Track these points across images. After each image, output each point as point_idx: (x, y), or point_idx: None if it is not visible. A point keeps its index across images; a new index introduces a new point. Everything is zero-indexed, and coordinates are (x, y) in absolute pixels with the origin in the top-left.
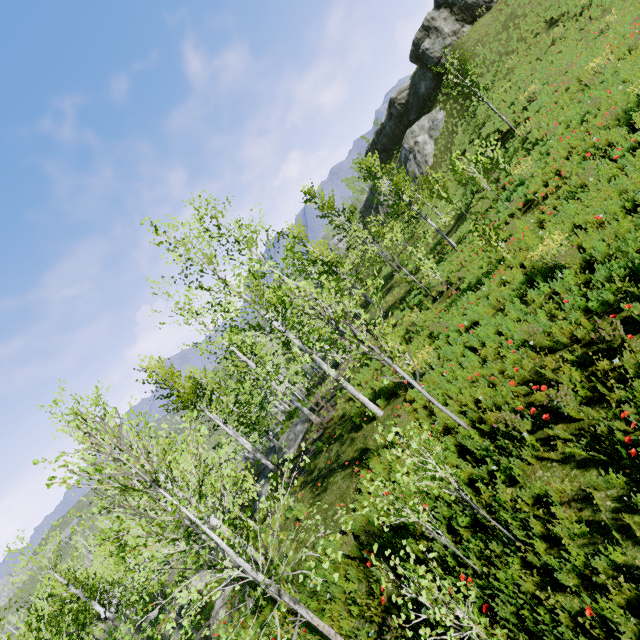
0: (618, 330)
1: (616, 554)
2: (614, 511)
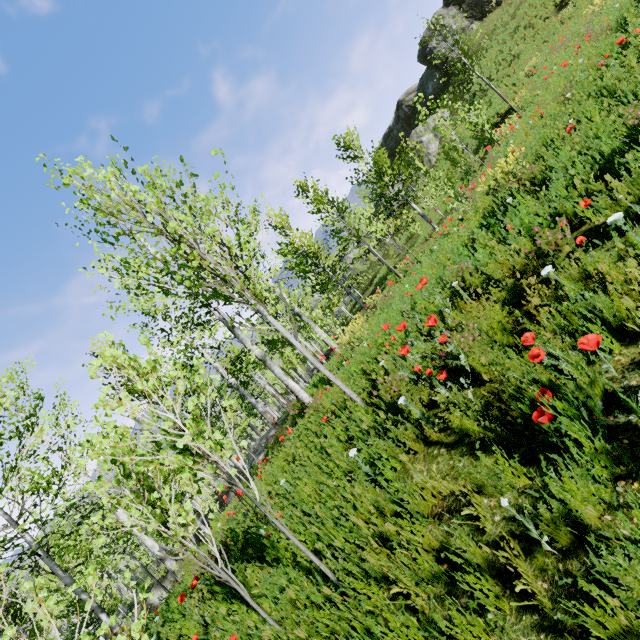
0: (564, 235)
1: (477, 633)
2: (503, 535)
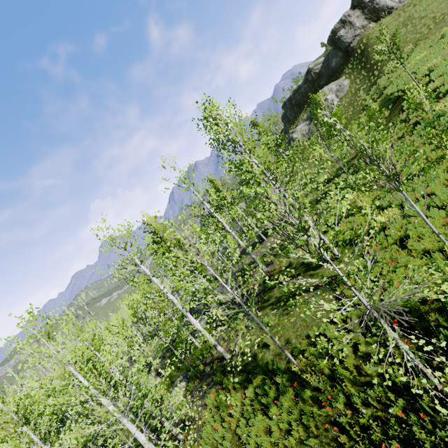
0: None
1: None
2: None
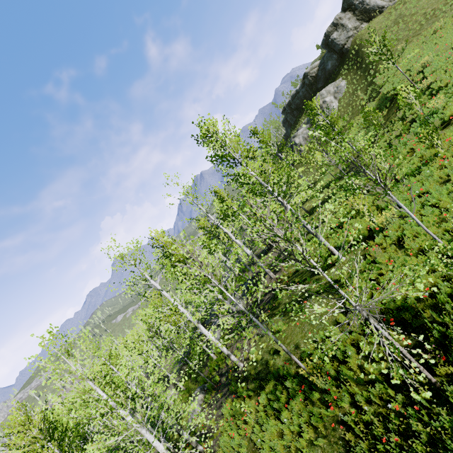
0: None
1: None
2: None
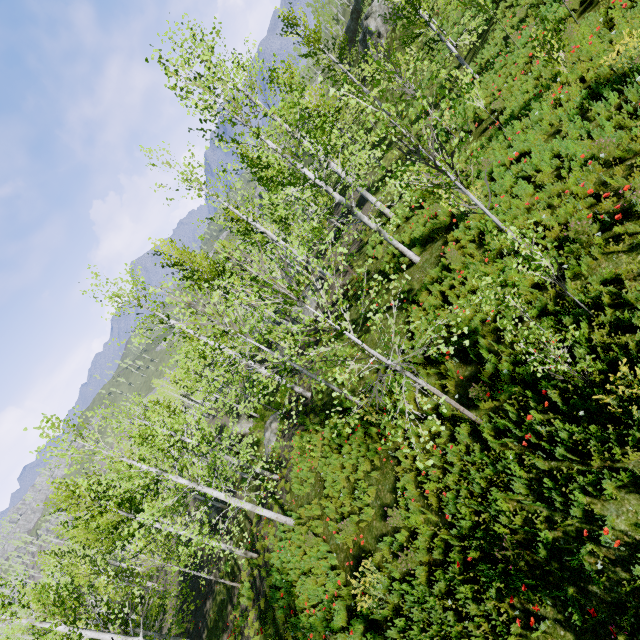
0: None
1: None
2: None
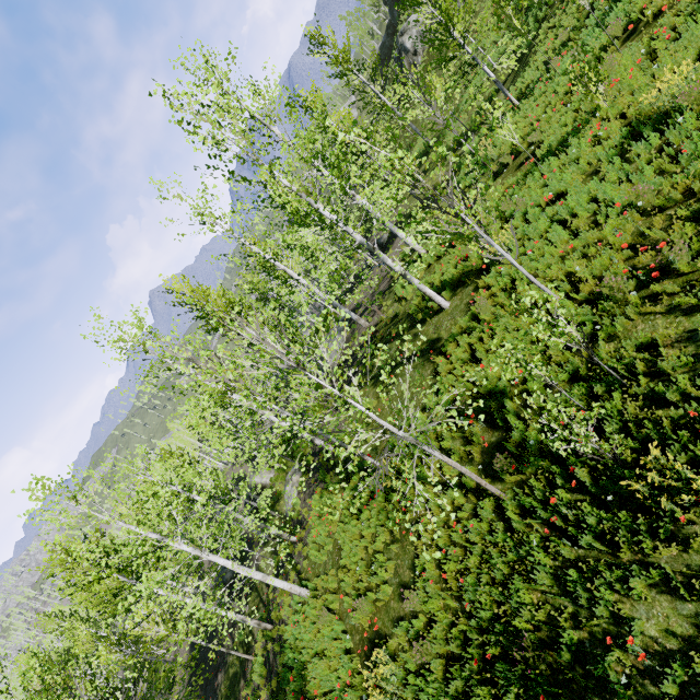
0: None
1: None
2: None
